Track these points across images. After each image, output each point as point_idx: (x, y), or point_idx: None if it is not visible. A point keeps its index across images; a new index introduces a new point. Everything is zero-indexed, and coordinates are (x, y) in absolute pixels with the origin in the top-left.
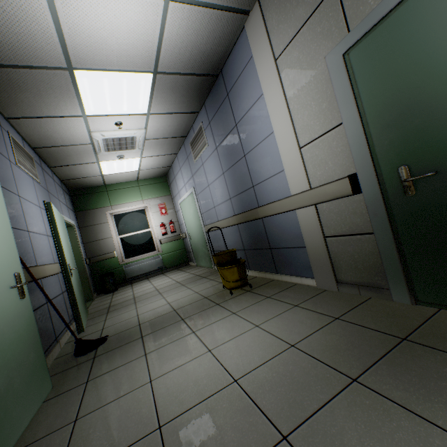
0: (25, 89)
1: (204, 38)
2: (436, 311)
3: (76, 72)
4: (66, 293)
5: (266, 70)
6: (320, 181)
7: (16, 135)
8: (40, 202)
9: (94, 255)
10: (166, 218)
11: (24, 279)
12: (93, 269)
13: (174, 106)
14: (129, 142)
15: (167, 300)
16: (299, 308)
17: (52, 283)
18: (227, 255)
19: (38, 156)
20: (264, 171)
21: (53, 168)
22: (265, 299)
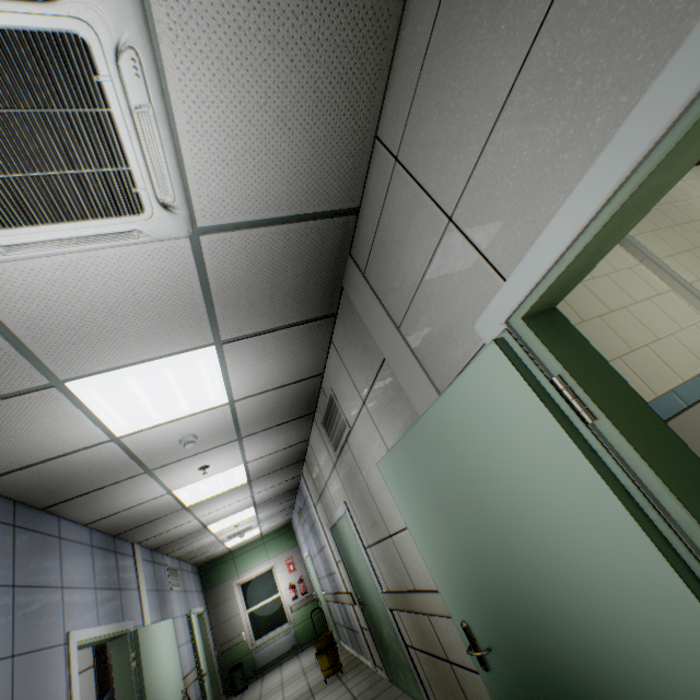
0: (181, 541)
1: (279, 488)
2: (391, 685)
3: (209, 526)
4: (200, 699)
5: (313, 508)
6: (348, 588)
7: (169, 559)
8: (182, 609)
9: (222, 641)
10: (295, 576)
11: (185, 693)
12: (222, 661)
13: (275, 504)
14: (247, 528)
15: (284, 696)
16: (348, 691)
17: (191, 691)
18: (323, 640)
19: (179, 559)
20: (332, 566)
21: (188, 560)
22: (340, 686)
